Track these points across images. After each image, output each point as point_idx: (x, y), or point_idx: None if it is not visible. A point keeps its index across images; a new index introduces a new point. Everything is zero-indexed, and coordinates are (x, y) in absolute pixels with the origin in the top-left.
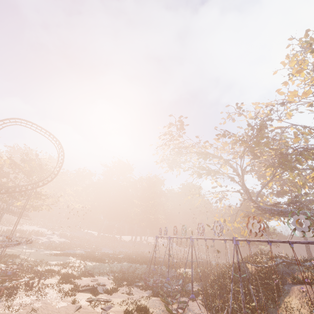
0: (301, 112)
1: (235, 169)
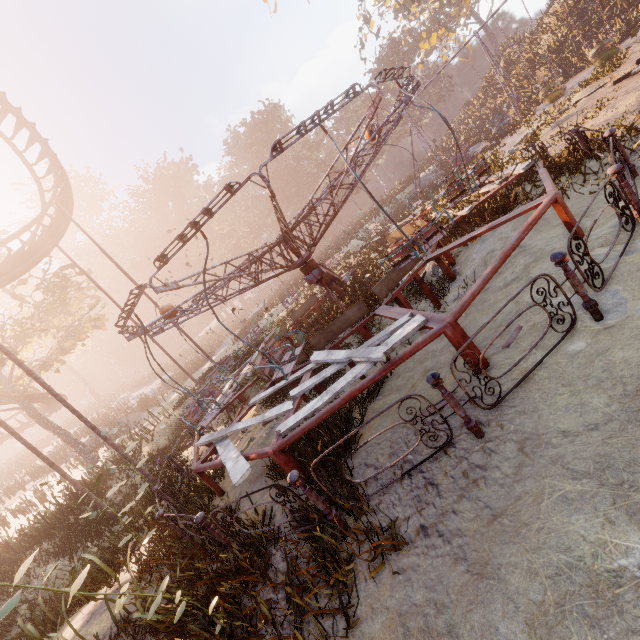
0: None
1: None
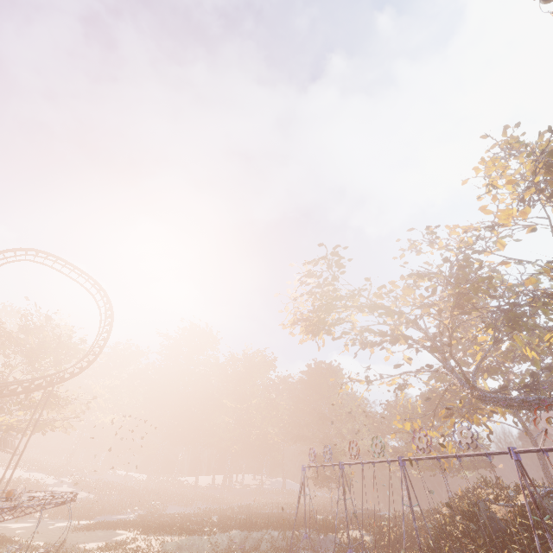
0: (517, 240)
1: (426, 333)
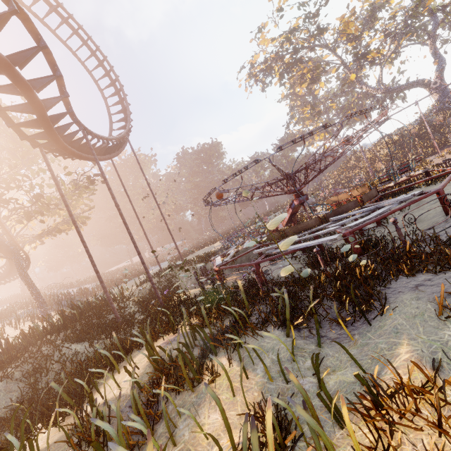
0: None
1: (346, 64)
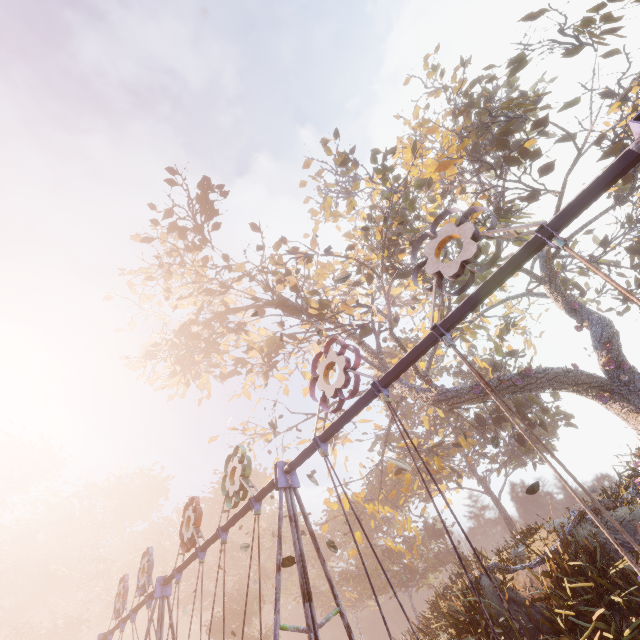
0: None
1: (356, 336)
